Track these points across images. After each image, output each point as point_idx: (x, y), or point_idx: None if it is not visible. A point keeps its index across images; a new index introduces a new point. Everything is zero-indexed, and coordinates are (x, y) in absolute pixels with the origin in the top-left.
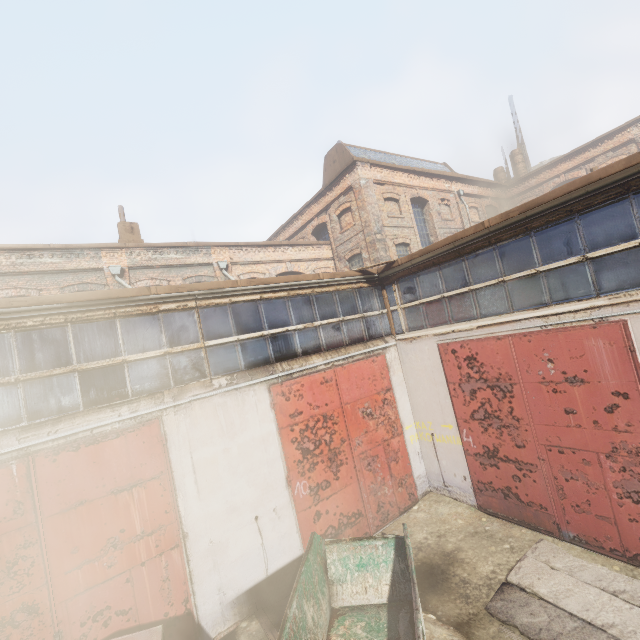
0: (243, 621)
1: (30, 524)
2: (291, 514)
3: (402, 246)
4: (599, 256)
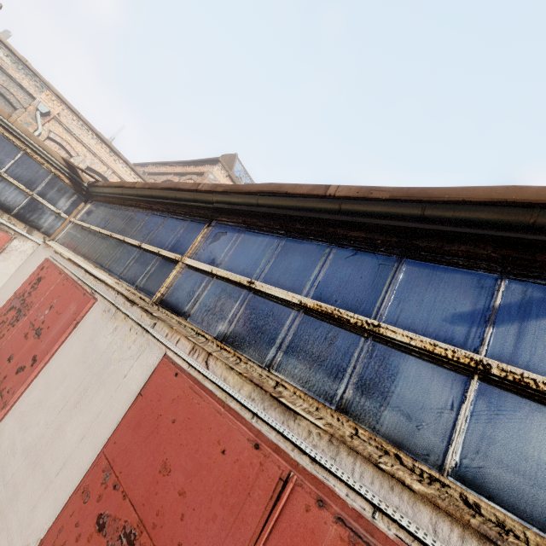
0: None
1: None
2: None
3: None
4: (144, 248)
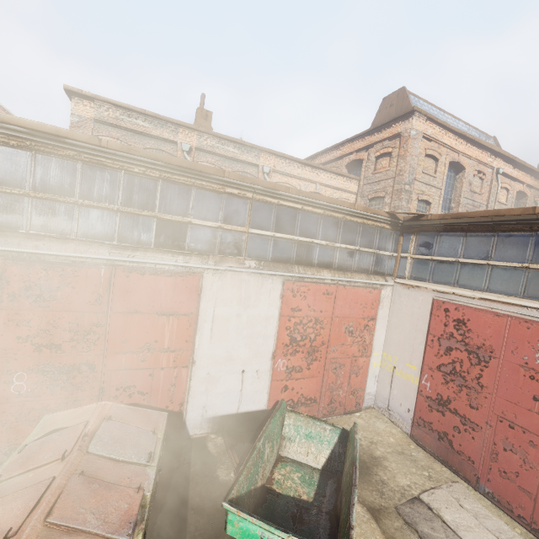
0: (212, 434)
1: (103, 312)
2: (267, 379)
3: (424, 203)
4: None
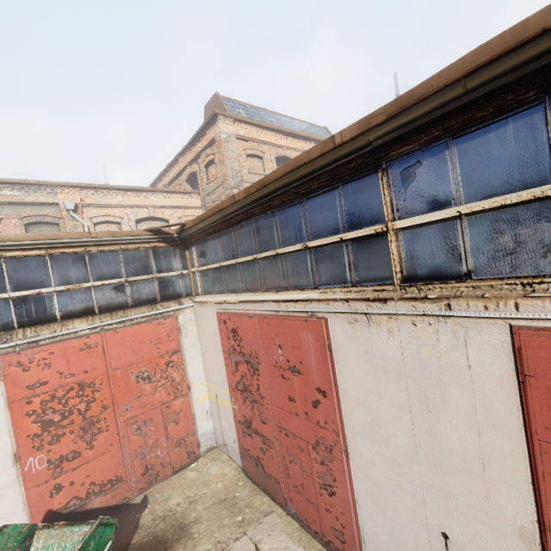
0: None
1: None
2: (17, 492)
3: None
4: (315, 246)
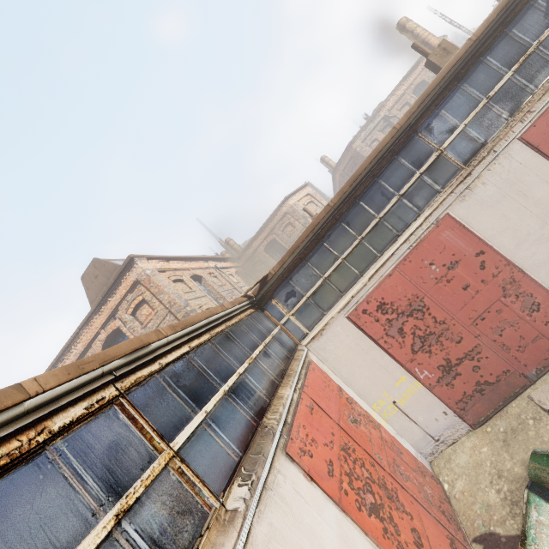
0: None
1: None
2: None
3: None
4: (406, 190)
